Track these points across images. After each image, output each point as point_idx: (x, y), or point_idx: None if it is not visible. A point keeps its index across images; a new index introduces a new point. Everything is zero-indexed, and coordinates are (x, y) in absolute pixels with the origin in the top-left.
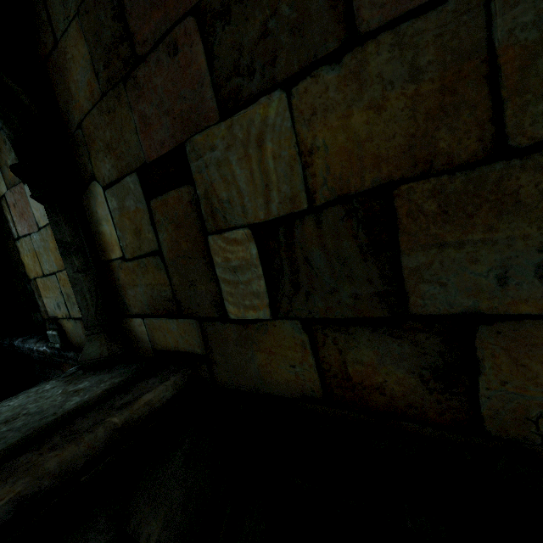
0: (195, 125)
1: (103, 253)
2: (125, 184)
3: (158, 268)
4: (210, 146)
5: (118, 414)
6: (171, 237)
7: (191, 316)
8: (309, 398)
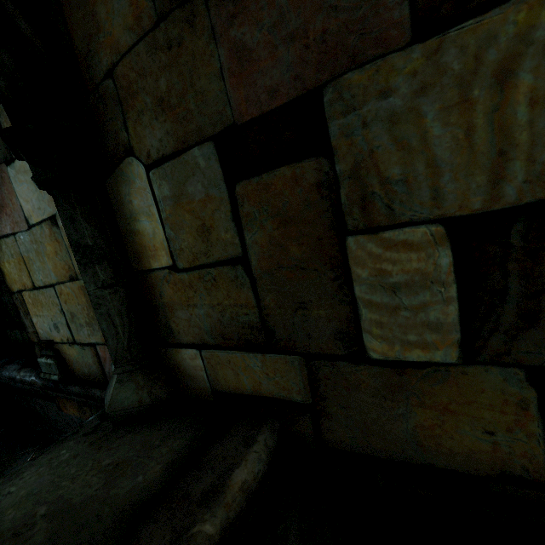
0: (352, 54)
1: (136, 260)
2: (188, 160)
3: (237, 283)
4: (380, 89)
5: (208, 516)
6: (270, 239)
7: (291, 352)
8: (514, 478)
